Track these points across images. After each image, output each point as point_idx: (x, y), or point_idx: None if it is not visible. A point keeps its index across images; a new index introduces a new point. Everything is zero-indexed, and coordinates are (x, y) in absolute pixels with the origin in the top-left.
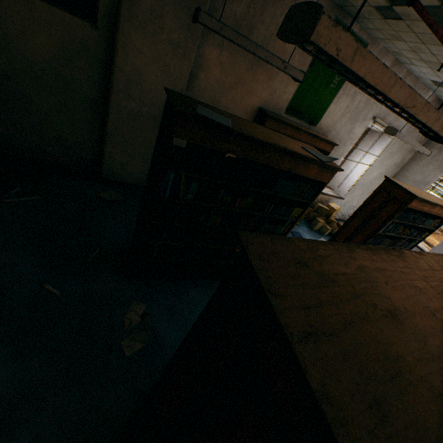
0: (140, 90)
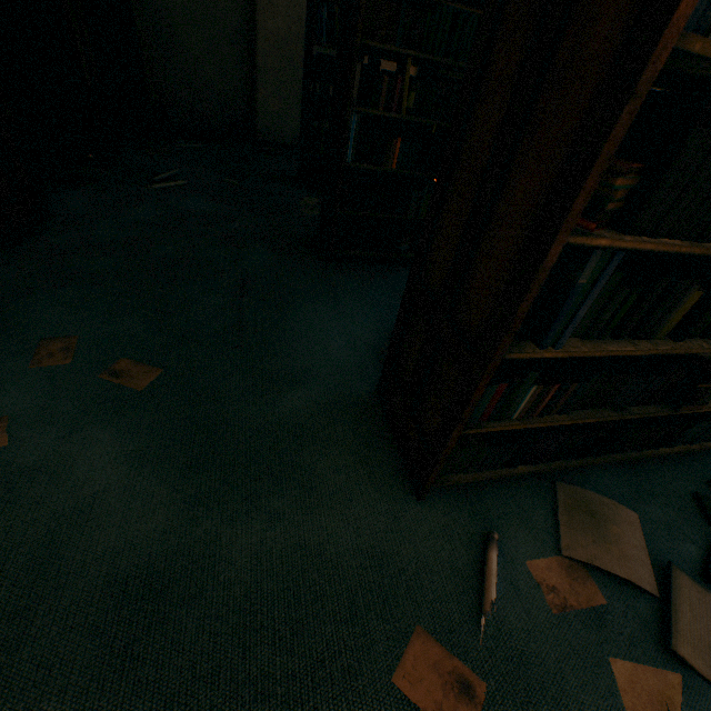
0: (286, 1)
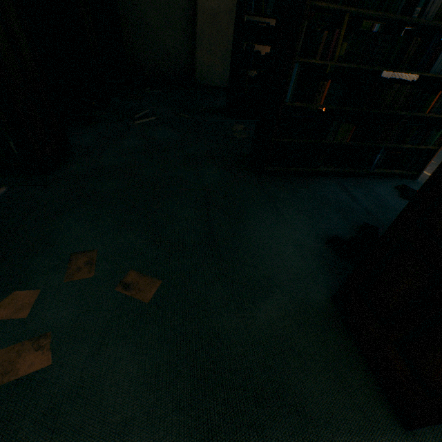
0: None
